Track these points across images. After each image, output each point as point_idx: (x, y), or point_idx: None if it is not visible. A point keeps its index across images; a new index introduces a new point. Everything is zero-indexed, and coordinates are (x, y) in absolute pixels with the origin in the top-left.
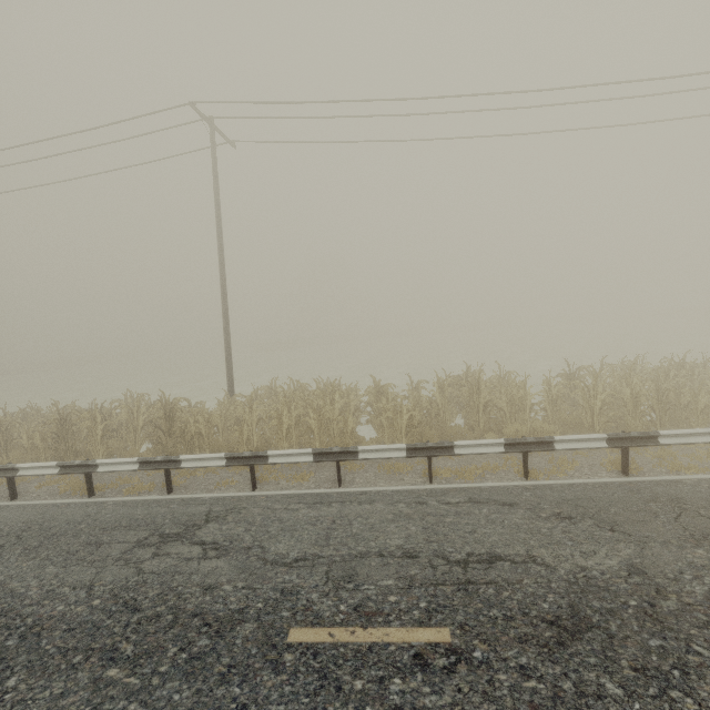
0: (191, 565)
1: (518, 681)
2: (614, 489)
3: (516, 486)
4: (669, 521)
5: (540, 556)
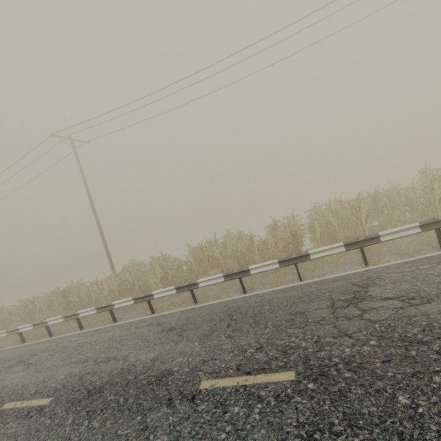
0: (11, 376)
1: (45, 420)
2: (218, 306)
3: (180, 311)
4: (211, 325)
5: (130, 355)
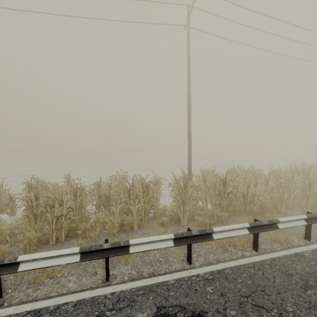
0: None
1: None
2: None
3: None
4: None
5: None
